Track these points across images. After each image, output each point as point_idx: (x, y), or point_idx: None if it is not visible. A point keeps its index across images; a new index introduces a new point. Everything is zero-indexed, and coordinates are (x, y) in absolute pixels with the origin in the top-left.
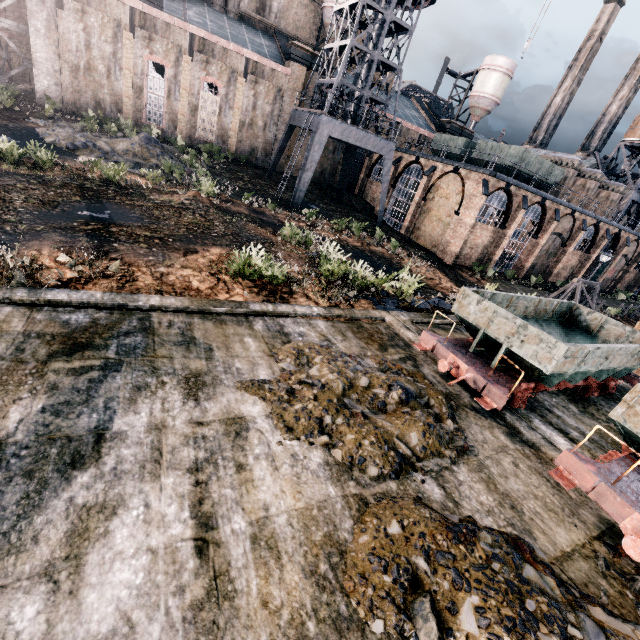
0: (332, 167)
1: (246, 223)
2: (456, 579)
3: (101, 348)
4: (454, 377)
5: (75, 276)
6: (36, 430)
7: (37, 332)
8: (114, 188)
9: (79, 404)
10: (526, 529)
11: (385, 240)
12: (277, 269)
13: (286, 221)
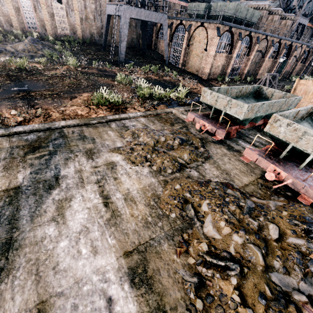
0: (137, 36)
1: (97, 78)
2: (200, 197)
3: (46, 147)
4: (205, 131)
5: (22, 119)
6: (31, 180)
7: (16, 146)
8: (25, 72)
9: (44, 169)
10: (231, 180)
11: (170, 73)
12: (116, 98)
13: (117, 72)
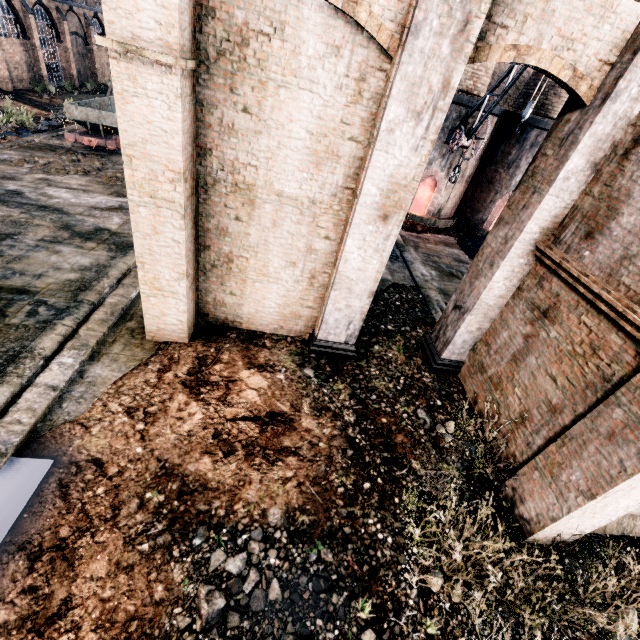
0: None
1: None
2: None
3: None
4: (94, 149)
5: None
6: None
7: None
8: None
9: None
10: None
11: None
12: None
13: None
